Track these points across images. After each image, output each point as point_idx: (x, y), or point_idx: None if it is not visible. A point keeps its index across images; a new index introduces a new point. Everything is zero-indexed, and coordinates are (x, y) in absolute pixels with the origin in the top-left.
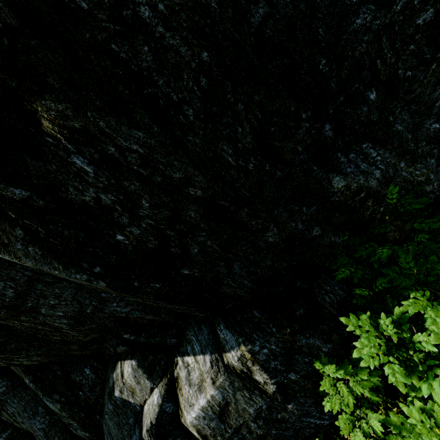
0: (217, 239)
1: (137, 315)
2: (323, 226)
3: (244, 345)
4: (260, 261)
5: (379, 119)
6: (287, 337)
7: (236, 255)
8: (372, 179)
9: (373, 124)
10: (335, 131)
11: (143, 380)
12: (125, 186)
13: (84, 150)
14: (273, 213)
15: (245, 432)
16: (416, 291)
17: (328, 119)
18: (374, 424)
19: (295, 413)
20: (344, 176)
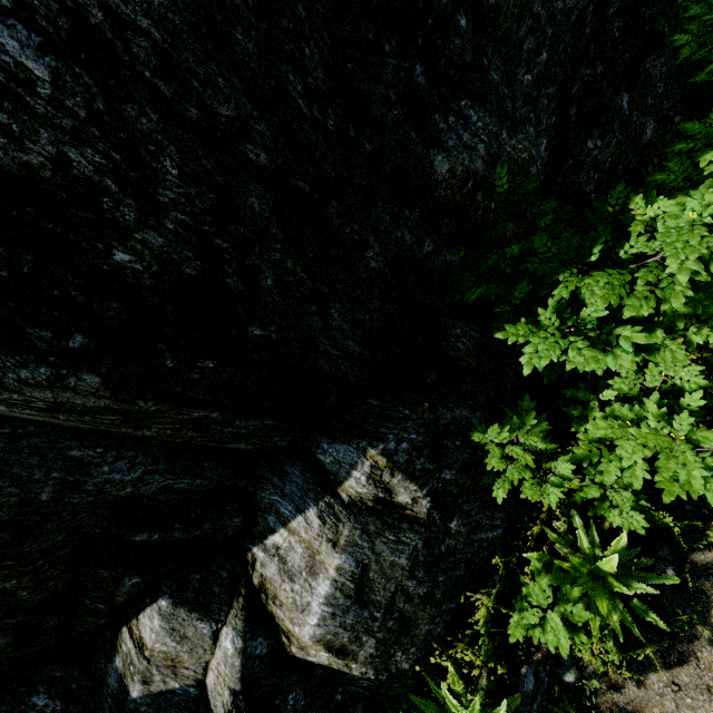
0: (300, 259)
1: (159, 485)
2: (434, 238)
3: (372, 448)
4: (366, 301)
5: (473, 61)
6: (427, 416)
7: (333, 288)
8: (478, 158)
9: (468, 68)
10: (428, 77)
11: (192, 628)
12: (129, 118)
13: (33, 1)
14: (371, 215)
15: (402, 602)
16: (563, 273)
17: (419, 56)
18: (563, 469)
19: (462, 532)
20: (446, 154)
